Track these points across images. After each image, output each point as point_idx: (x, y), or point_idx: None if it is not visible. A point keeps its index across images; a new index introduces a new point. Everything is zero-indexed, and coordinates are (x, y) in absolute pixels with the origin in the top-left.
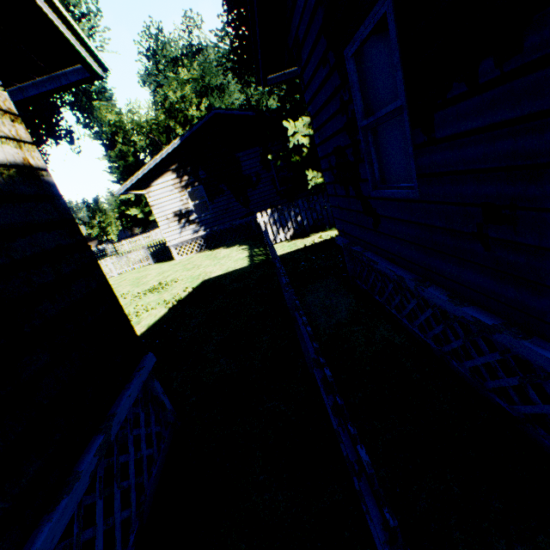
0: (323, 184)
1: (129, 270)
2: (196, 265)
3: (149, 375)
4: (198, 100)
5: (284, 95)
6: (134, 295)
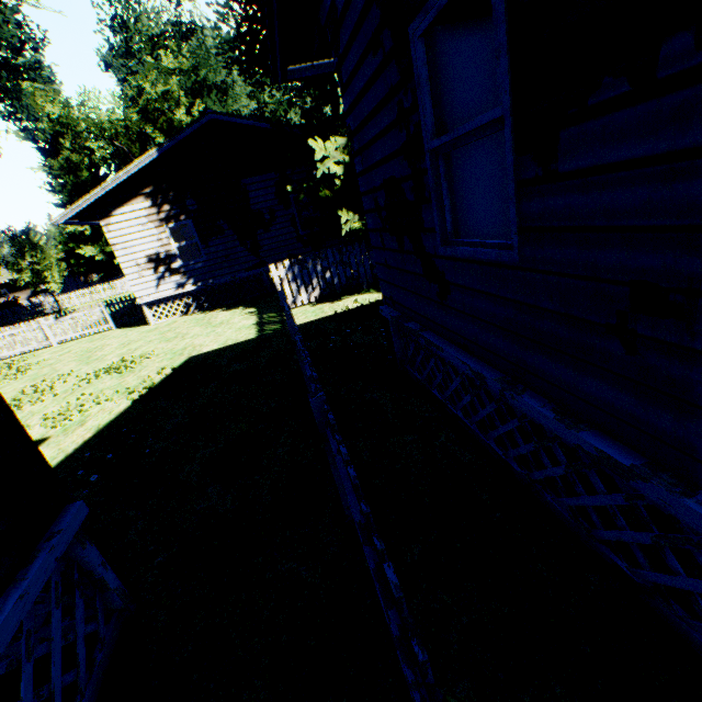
0: (360, 230)
1: (77, 337)
2: (180, 334)
3: (76, 539)
4: (188, 101)
5: (310, 109)
6: (80, 377)
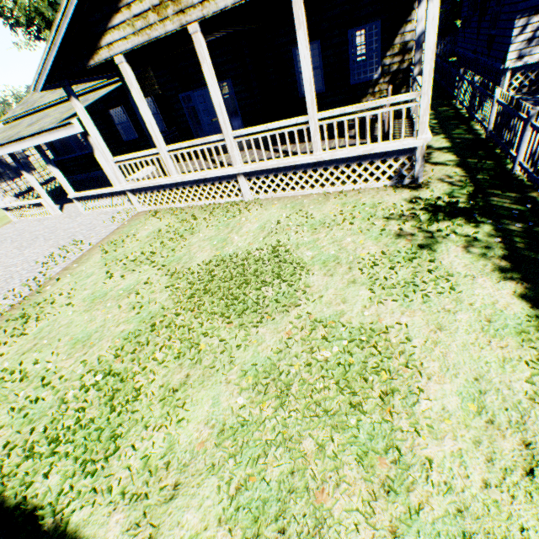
0: None
1: None
2: None
3: None
4: None
5: None
6: None
